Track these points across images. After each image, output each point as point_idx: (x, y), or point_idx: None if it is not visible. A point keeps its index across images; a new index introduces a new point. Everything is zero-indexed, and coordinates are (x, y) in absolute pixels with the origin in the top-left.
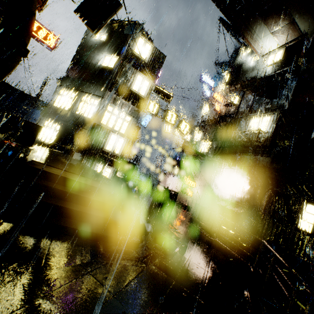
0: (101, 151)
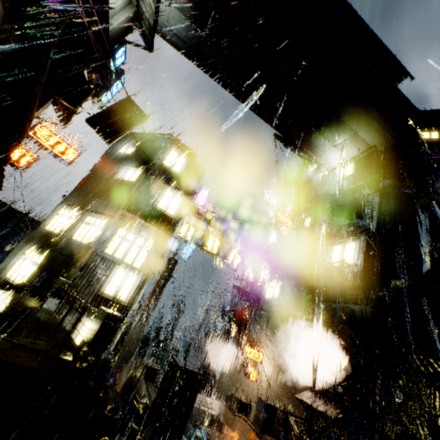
0: (96, 296)
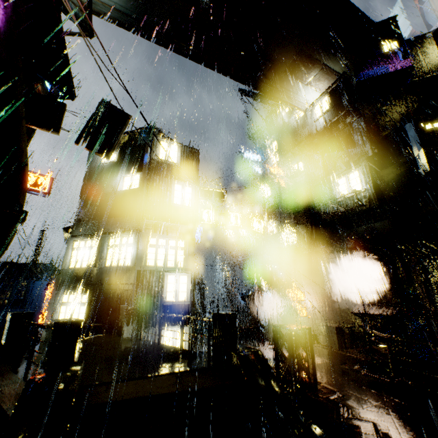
0: (162, 307)
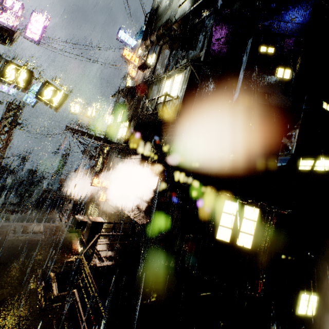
0: None
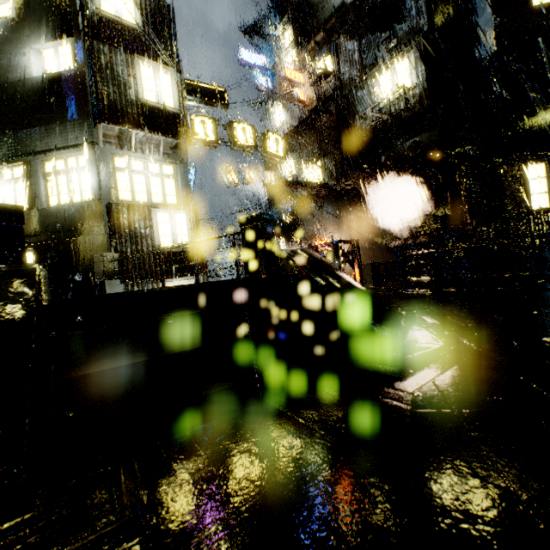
0: (156, 256)
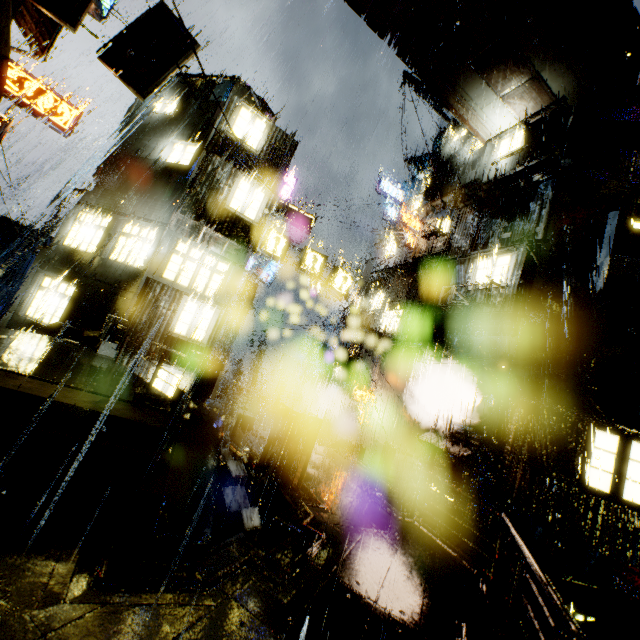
0: (164, 337)
